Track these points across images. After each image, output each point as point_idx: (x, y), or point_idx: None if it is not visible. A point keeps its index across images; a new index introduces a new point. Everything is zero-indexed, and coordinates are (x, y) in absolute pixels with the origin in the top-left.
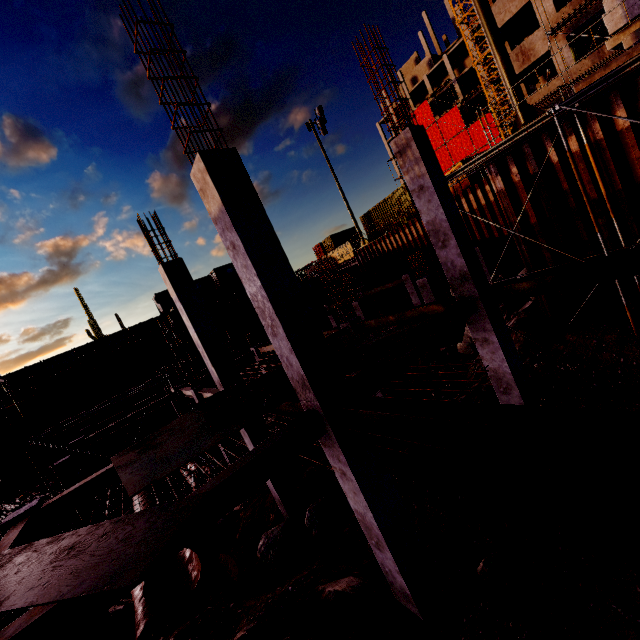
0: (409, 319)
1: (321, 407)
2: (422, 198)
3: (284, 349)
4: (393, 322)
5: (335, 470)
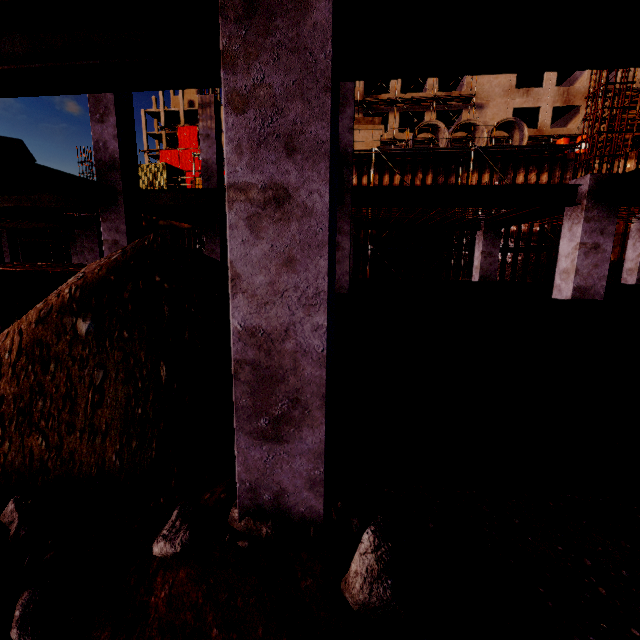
0: (160, 227)
1: (123, 185)
2: (206, 142)
3: (106, 135)
4: (144, 227)
5: (106, 243)
